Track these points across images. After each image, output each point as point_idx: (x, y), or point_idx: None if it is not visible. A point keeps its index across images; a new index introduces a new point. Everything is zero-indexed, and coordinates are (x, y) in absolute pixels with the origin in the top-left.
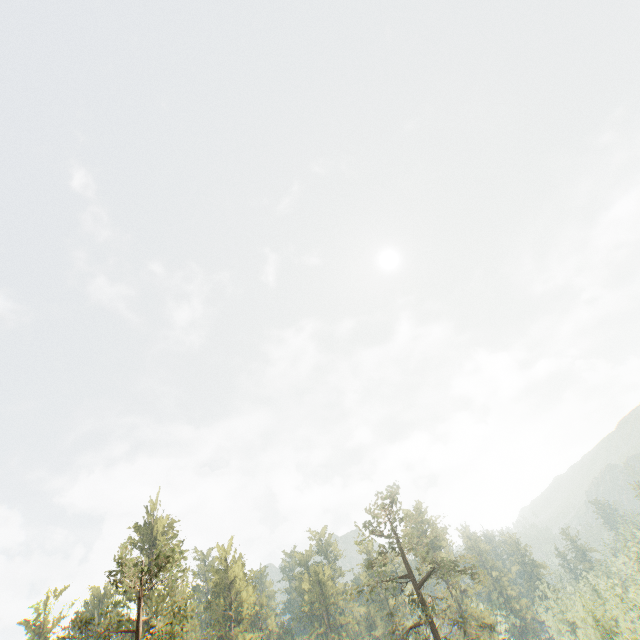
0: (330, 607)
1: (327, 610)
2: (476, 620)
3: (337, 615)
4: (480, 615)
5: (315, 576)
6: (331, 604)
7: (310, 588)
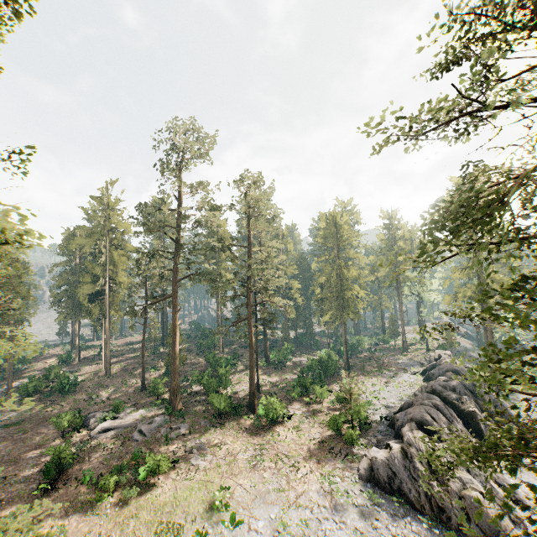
0: (341, 244)
1: (338, 246)
2: (496, 283)
3: (347, 251)
4: (505, 280)
5: (332, 219)
6: (343, 242)
7: (325, 227)
